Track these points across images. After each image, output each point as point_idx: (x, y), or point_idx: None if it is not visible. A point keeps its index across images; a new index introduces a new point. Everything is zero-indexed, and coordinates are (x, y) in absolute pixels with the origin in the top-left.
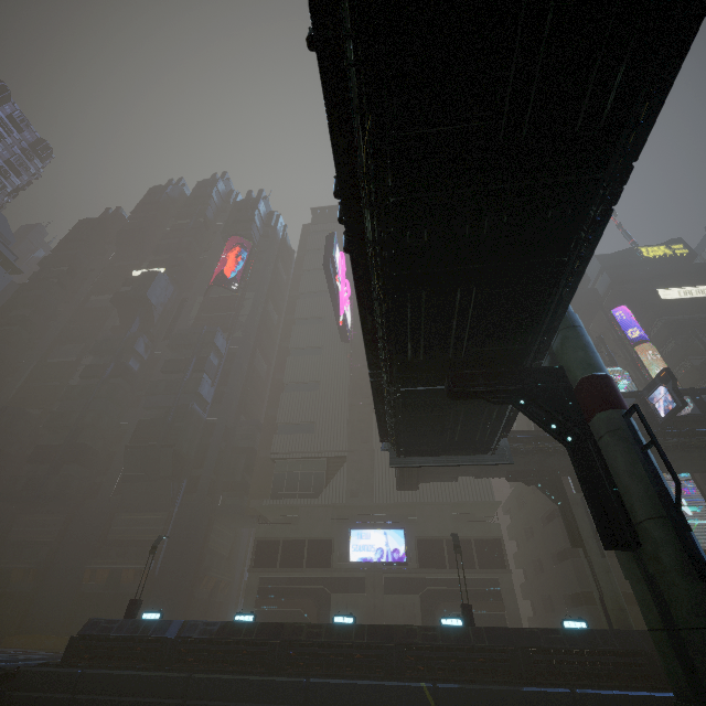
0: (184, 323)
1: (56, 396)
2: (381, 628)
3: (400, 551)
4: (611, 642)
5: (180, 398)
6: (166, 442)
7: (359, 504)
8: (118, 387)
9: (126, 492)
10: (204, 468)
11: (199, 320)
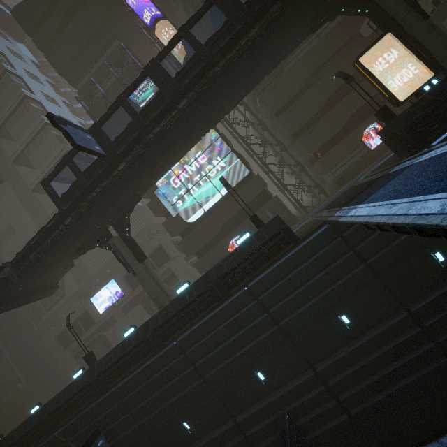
0: None
1: None
2: (39, 411)
3: (119, 290)
4: (131, 343)
5: None
6: None
7: (84, 284)
8: None
9: None
10: (2, 326)
11: None
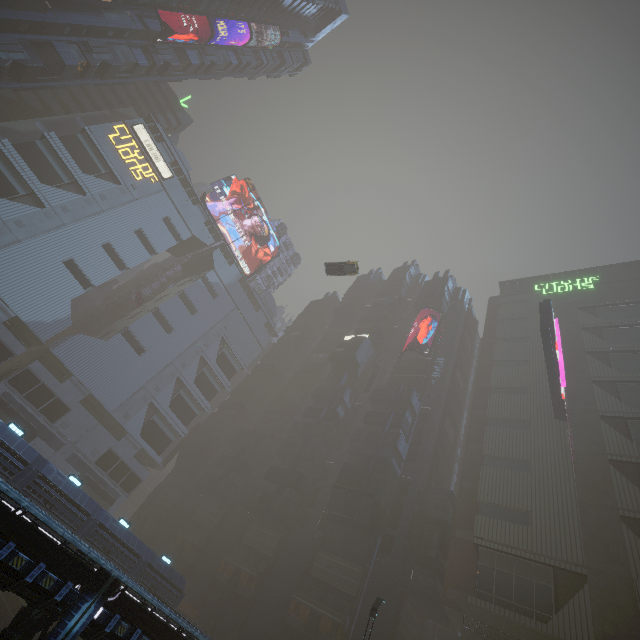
0: (380, 381)
1: (284, 428)
2: None
3: None
4: None
5: (379, 449)
6: (366, 490)
7: None
8: (329, 429)
9: (328, 530)
10: (398, 529)
11: (393, 379)
